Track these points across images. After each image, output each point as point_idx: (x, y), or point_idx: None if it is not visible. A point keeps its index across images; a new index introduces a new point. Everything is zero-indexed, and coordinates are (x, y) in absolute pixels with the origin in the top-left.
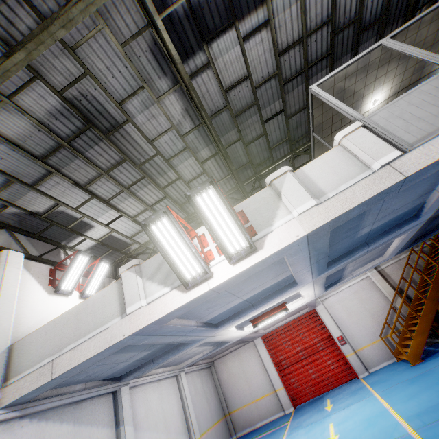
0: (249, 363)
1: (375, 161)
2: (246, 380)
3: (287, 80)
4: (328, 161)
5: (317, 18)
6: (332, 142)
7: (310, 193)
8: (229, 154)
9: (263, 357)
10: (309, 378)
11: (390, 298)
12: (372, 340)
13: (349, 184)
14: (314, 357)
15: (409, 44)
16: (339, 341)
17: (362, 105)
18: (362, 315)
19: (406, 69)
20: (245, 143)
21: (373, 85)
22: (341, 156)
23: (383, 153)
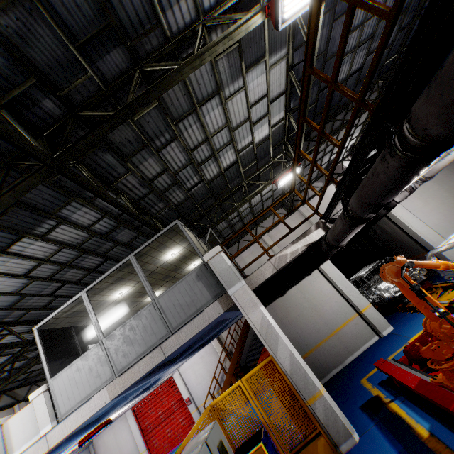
0: (122, 433)
1: (39, 431)
2: (119, 449)
3: (50, 276)
4: (24, 417)
5: (47, 251)
6: (103, 314)
7: (3, 453)
8: (28, 318)
9: (132, 426)
10: (166, 436)
11: (223, 359)
12: (209, 396)
13: (28, 444)
14: (171, 418)
15: (115, 279)
16: (186, 402)
17: (109, 300)
18: (205, 376)
19: (131, 279)
20: (42, 307)
21: (105, 295)
22: (31, 413)
23: (45, 424)
